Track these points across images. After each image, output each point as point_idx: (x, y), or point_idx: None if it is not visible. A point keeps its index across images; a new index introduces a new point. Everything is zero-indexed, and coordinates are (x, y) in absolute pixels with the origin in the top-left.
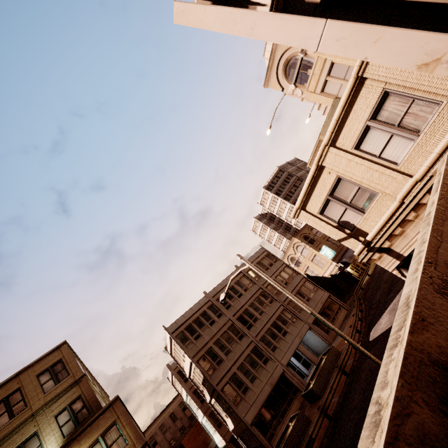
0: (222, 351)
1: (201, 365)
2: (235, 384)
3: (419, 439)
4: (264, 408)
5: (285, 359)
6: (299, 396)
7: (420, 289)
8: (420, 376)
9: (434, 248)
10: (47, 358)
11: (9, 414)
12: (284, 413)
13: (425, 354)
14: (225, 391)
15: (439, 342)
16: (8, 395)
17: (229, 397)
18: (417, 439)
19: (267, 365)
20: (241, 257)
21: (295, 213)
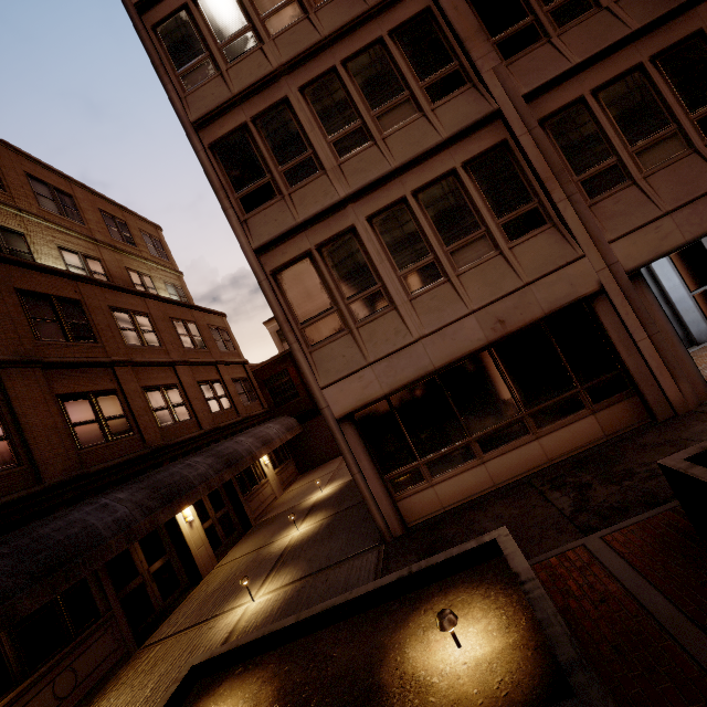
0: (327, 131)
1: (226, 163)
2: (336, 272)
3: None
4: (426, 390)
5: (641, 243)
6: (616, 410)
7: None
8: None
9: None
10: None
11: None
12: (504, 437)
13: None
14: (288, 283)
15: None
16: None
17: (296, 308)
18: None
19: (519, 244)
20: None
21: None
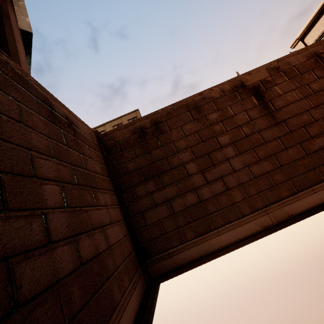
0: None
1: None
2: None
3: (221, 88)
4: None
5: None
6: None
7: (260, 66)
8: (233, 81)
9: (289, 56)
10: (131, 114)
11: None
12: None
13: (240, 79)
14: None
15: (248, 78)
16: (118, 123)
17: None
18: (221, 88)
19: None
20: (238, 74)
21: (293, 43)
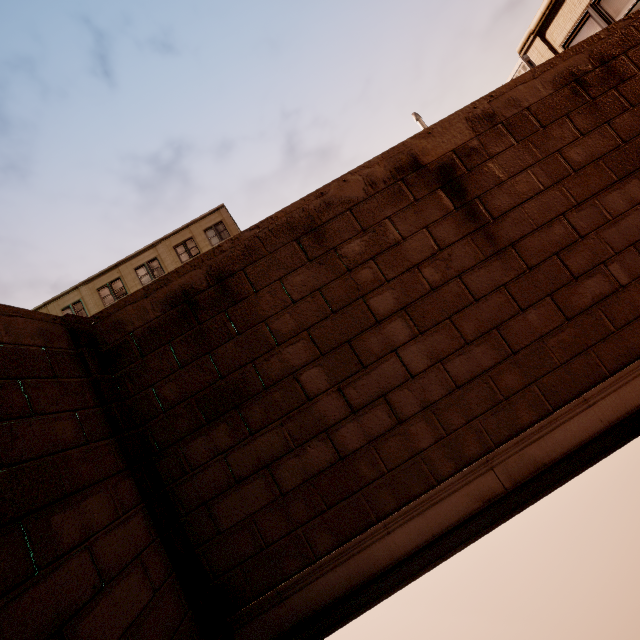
0: None
1: None
2: None
3: (367, 176)
4: None
5: None
6: None
7: (452, 115)
8: (394, 157)
9: (516, 84)
10: (210, 217)
11: (188, 254)
12: None
13: (409, 150)
14: None
15: (427, 146)
16: (184, 240)
17: None
18: (366, 175)
19: None
20: (418, 117)
21: (525, 44)
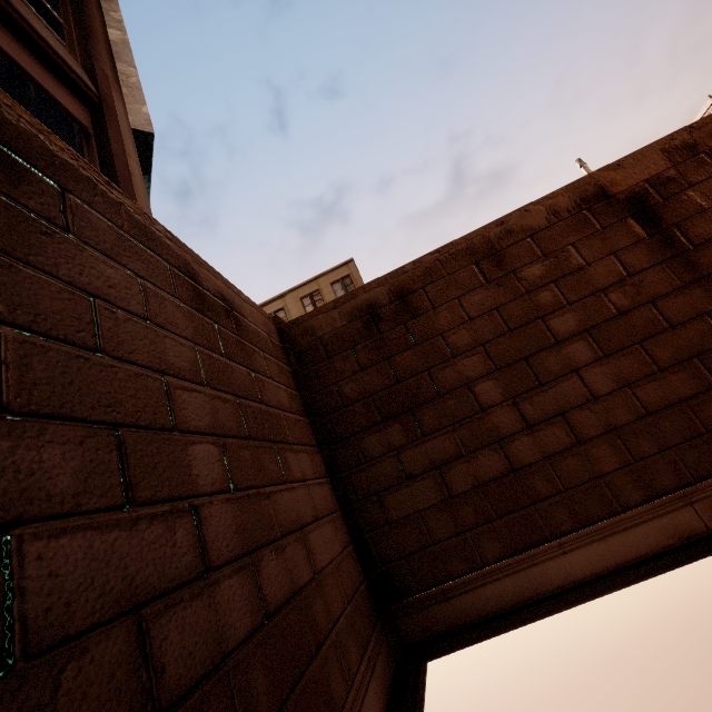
0: None
1: None
2: None
3: (550, 206)
4: None
5: None
6: None
7: (645, 147)
8: (579, 188)
9: None
10: (338, 270)
11: (314, 306)
12: None
13: (596, 181)
14: None
15: (616, 178)
16: (311, 292)
17: None
18: (549, 205)
19: None
20: (583, 164)
21: None
